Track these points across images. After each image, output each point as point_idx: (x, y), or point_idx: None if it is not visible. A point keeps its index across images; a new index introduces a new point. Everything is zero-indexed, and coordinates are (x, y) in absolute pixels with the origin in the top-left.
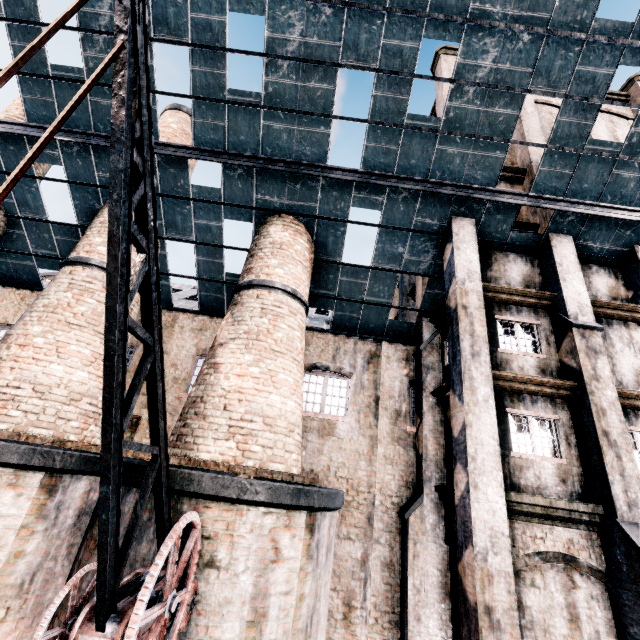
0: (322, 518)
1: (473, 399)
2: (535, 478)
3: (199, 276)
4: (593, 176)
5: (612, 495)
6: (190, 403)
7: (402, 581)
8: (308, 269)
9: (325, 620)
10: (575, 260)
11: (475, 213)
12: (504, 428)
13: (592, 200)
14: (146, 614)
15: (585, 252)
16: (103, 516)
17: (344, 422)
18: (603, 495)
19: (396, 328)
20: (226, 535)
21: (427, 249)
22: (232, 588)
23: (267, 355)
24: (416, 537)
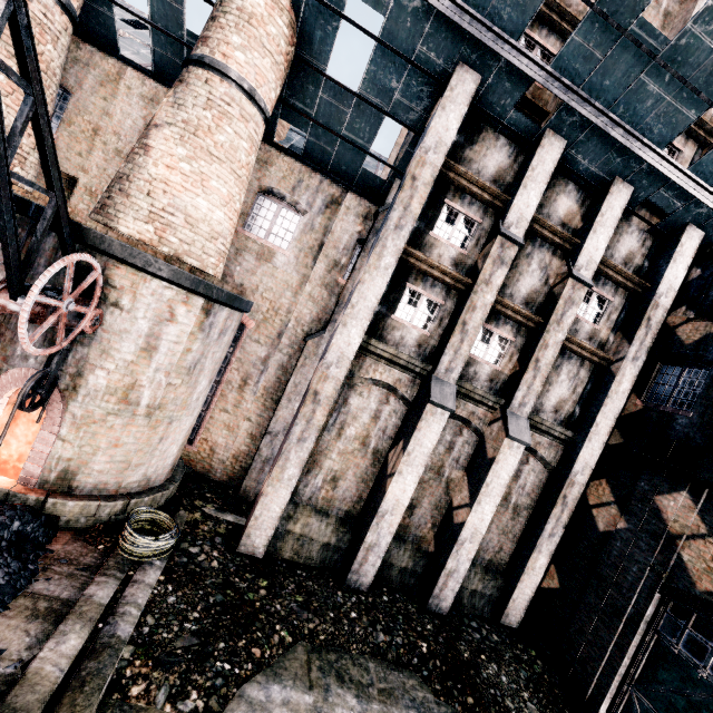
0: (220, 310)
1: (376, 264)
2: (400, 338)
3: (152, 20)
4: (620, 73)
5: (440, 361)
6: (117, 178)
7: (289, 379)
8: (280, 67)
9: (210, 373)
10: (550, 170)
11: (485, 68)
12: (397, 297)
13: (604, 105)
14: (43, 297)
15: (571, 166)
16: (1, 223)
17: (284, 255)
18: (436, 360)
19: (368, 181)
20: (130, 291)
21: (422, 96)
22: (132, 325)
23: (202, 156)
24: (308, 355)
